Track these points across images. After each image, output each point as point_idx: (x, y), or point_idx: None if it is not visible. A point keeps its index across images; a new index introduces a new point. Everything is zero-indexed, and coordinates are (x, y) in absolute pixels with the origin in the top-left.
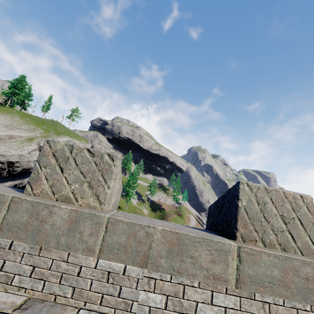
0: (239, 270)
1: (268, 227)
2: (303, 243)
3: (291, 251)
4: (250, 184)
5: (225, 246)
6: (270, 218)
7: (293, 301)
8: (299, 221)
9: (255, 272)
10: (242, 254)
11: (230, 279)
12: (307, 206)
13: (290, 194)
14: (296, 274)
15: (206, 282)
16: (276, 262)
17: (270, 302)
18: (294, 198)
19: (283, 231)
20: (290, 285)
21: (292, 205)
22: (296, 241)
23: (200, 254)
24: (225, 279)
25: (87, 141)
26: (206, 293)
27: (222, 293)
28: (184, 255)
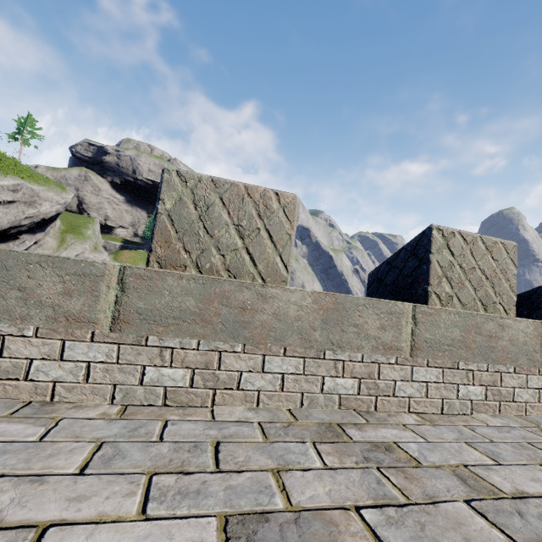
0: (120, 304)
1: (211, 244)
2: (269, 266)
3: (247, 279)
4: (184, 172)
5: (96, 267)
6: (216, 229)
7: (214, 342)
8: (267, 233)
9: (151, 305)
10: (128, 279)
11: (101, 319)
12: (285, 209)
13: (257, 190)
14: (226, 303)
15: (50, 327)
16: (192, 287)
17: (174, 347)
18: (264, 198)
19: (237, 249)
20: (212, 320)
21: (259, 209)
22: (258, 263)
23: (40, 284)
24: (90, 320)
25: (61, 186)
26: (50, 344)
27: (85, 341)
28: (4, 287)
